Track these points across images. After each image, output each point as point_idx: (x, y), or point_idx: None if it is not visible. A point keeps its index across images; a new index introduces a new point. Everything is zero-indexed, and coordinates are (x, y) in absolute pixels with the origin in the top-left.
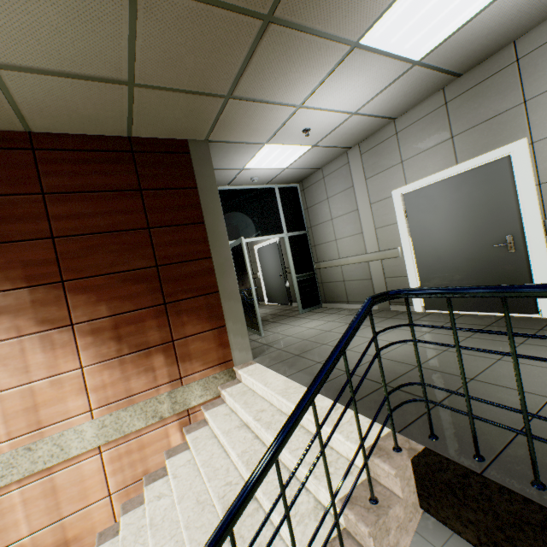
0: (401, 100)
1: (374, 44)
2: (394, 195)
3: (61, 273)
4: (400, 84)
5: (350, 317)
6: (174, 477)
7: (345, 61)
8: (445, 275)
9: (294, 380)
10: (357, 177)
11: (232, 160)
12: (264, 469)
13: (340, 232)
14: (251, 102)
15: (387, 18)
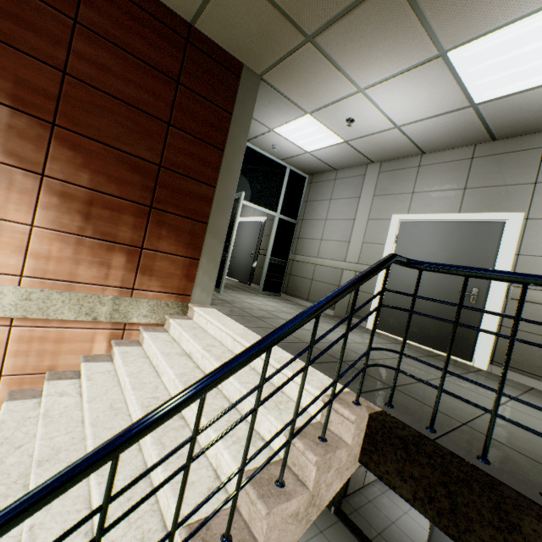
0: (440, 136)
1: (457, 63)
2: (393, 219)
3: (56, 115)
4: (449, 119)
5: None
6: (89, 379)
7: (425, 65)
8: (407, 304)
9: (253, 331)
10: (367, 190)
11: (269, 113)
12: (259, 350)
13: (329, 234)
14: (325, 58)
15: (482, 43)
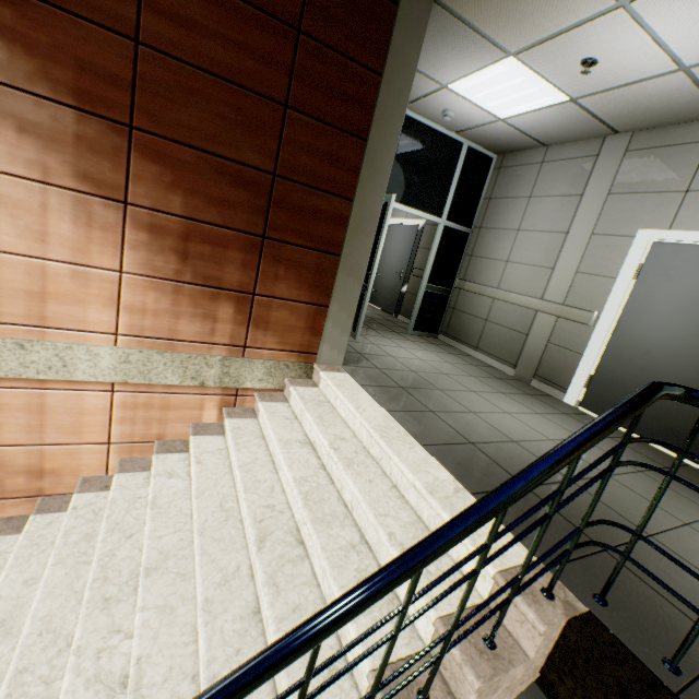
0: None
1: None
2: (639, 236)
3: (133, 113)
4: None
5: (475, 369)
6: (198, 462)
7: None
8: (640, 378)
9: (397, 421)
10: (598, 184)
11: (441, 60)
12: (405, 575)
13: (520, 254)
14: None
15: None
